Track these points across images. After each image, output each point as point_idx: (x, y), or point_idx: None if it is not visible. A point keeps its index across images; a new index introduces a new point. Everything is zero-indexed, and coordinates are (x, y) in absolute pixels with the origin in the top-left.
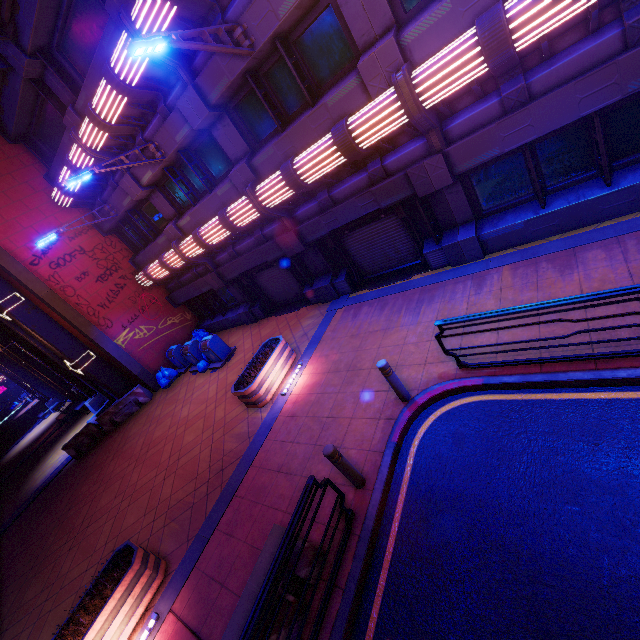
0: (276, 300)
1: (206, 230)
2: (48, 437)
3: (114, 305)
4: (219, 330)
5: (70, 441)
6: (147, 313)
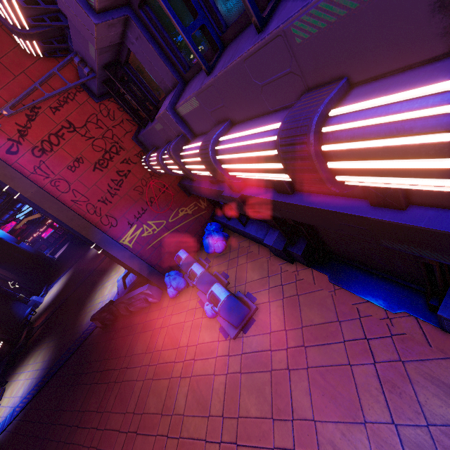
0: (336, 251)
1: (231, 155)
2: (104, 258)
3: (117, 198)
4: (236, 232)
5: (95, 315)
6: (156, 205)
